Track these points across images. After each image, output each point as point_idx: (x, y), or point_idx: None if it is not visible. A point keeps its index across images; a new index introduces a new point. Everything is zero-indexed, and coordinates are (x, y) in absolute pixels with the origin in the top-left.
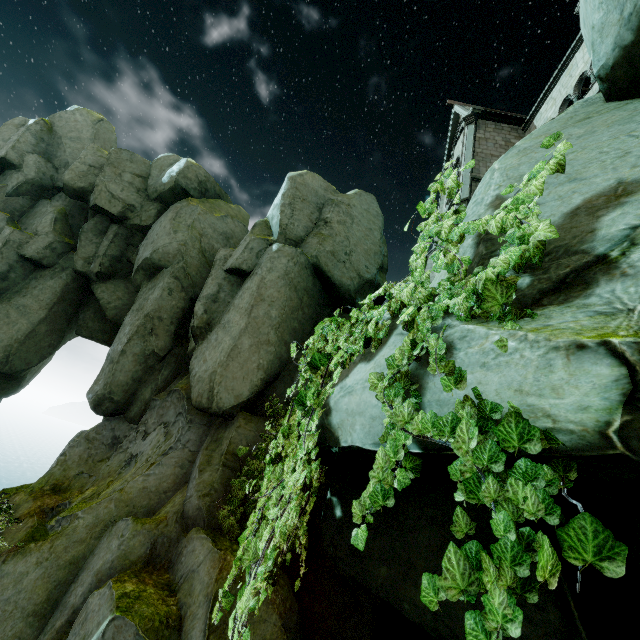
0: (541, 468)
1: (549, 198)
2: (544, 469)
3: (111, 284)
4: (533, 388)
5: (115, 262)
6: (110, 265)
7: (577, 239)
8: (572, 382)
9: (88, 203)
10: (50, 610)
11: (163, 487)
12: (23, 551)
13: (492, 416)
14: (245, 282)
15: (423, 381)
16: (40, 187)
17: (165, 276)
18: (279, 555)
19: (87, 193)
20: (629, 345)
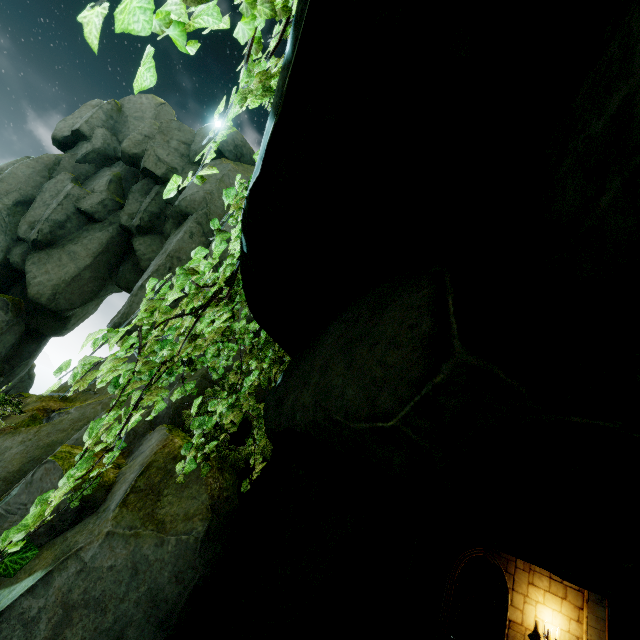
0: None
1: None
2: None
3: (148, 238)
4: None
5: (154, 218)
6: (149, 220)
7: None
8: None
9: (140, 169)
10: (18, 478)
11: None
12: (14, 432)
13: None
14: None
15: None
16: (104, 156)
17: (189, 221)
18: (238, 463)
19: (139, 159)
20: None
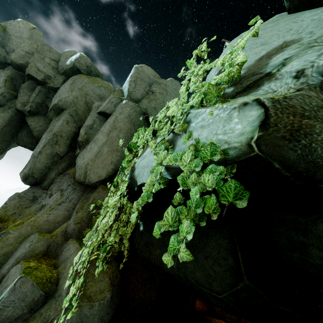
0: (219, 167)
1: (250, 54)
2: (220, 168)
3: (36, 118)
4: (222, 131)
5: (39, 106)
6: (36, 107)
7: (259, 68)
8: (239, 123)
9: (25, 73)
10: None
11: (57, 220)
12: None
13: (202, 149)
14: (107, 119)
15: (175, 142)
16: None
17: (65, 114)
18: (114, 253)
19: (24, 67)
20: (268, 99)
